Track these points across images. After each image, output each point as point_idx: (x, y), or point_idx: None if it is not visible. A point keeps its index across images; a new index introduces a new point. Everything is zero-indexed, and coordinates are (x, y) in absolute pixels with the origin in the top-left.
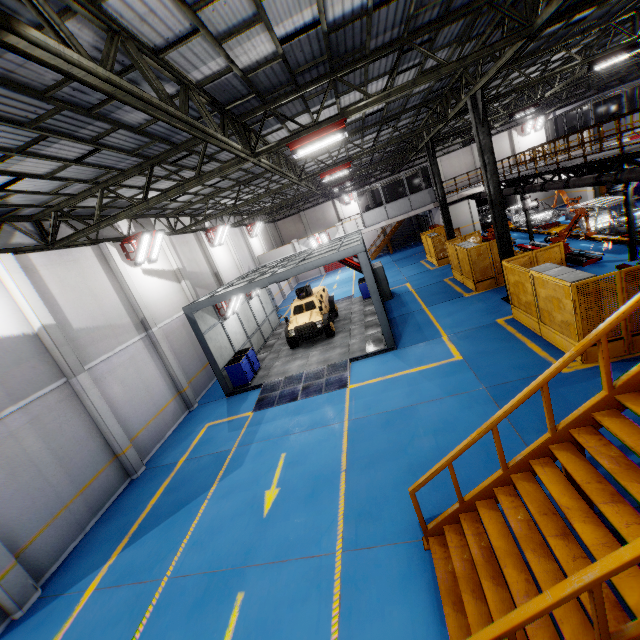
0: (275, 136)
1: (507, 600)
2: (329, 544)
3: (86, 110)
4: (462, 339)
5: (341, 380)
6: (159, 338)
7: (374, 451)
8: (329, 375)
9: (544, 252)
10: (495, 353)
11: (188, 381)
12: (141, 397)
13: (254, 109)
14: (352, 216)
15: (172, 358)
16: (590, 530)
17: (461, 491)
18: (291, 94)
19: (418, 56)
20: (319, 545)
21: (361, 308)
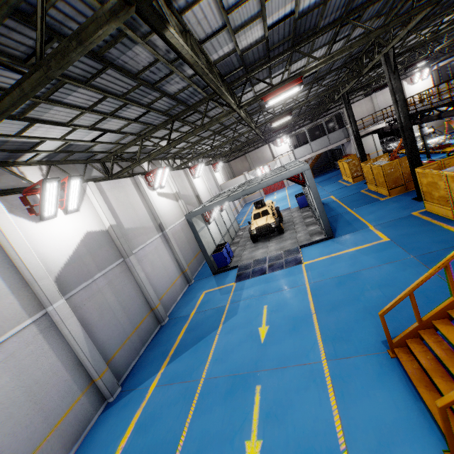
0: (245, 97)
1: None
2: (315, 356)
3: (151, 85)
4: (386, 227)
5: (296, 259)
6: (169, 236)
7: (334, 301)
8: (286, 257)
9: (449, 160)
10: (416, 234)
11: (187, 265)
12: (162, 273)
13: (239, 77)
14: (283, 154)
15: (177, 249)
16: None
17: (411, 321)
18: (264, 65)
19: (348, 30)
20: (308, 357)
21: (299, 214)
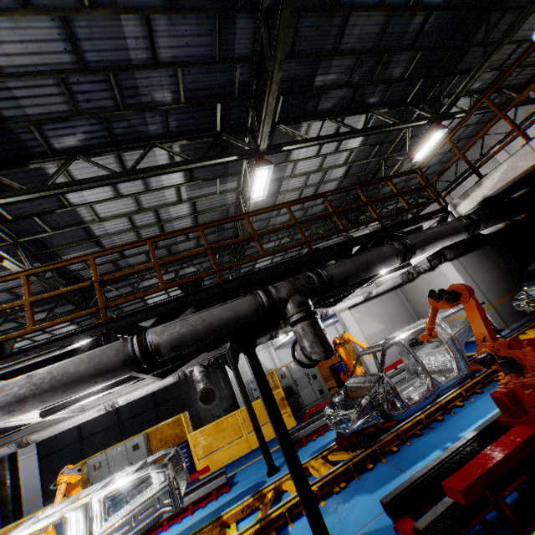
0: None
1: None
2: None
3: None
4: None
5: None
6: None
7: None
8: None
9: None
10: None
11: None
12: None
13: None
14: None
15: None
16: None
17: None
18: None
19: None
20: None
21: None
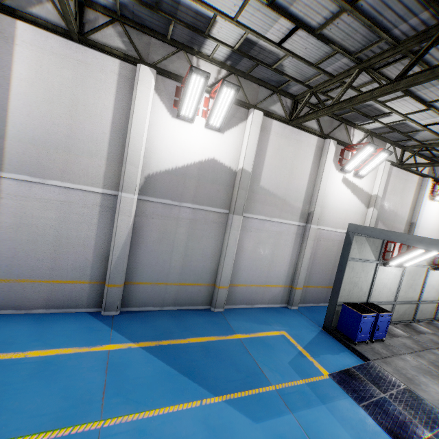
0: None
1: None
2: None
3: None
4: None
5: None
6: (311, 235)
7: None
8: None
9: None
10: None
11: (305, 285)
12: (262, 264)
13: None
14: None
15: (308, 257)
16: None
17: None
18: None
19: None
20: None
21: None
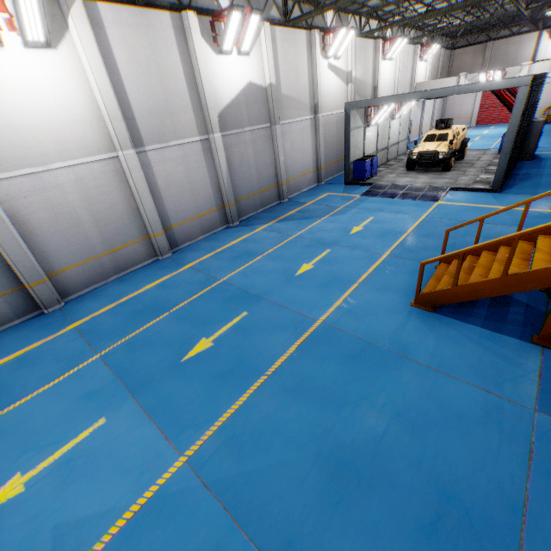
0: None
1: (467, 278)
2: (381, 251)
3: None
4: None
5: (435, 197)
6: (320, 123)
7: (433, 232)
8: (427, 192)
9: None
10: None
11: (324, 165)
12: (298, 158)
13: None
14: None
15: (322, 142)
16: (541, 256)
17: None
18: None
19: None
20: (376, 250)
21: (490, 159)
